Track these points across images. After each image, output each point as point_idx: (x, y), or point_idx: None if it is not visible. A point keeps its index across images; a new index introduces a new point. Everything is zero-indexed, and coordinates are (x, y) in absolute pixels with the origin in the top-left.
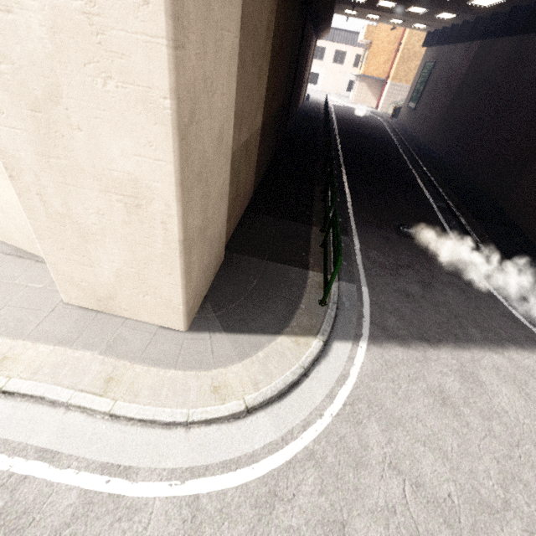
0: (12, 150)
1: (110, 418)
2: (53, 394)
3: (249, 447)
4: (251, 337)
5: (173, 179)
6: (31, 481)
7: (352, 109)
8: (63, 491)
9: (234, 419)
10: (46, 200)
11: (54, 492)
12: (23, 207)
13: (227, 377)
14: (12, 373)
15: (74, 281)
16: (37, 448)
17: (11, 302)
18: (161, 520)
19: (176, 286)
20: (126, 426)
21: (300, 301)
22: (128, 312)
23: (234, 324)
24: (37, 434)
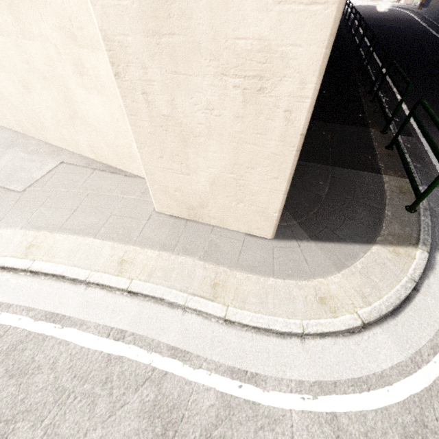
0: (119, 35)
1: (224, 322)
2: (170, 296)
3: (376, 366)
4: (342, 246)
5: (327, 35)
6: (171, 378)
7: (370, 6)
8: (201, 390)
9: (349, 333)
10: (151, 99)
11: (193, 391)
12: (127, 112)
13: (329, 288)
14: (131, 275)
15: (168, 191)
16: (168, 346)
17: (115, 212)
18: (303, 435)
19: (278, 191)
20: (241, 332)
21: (383, 208)
22: (216, 220)
23: (319, 232)
24: (164, 332)
